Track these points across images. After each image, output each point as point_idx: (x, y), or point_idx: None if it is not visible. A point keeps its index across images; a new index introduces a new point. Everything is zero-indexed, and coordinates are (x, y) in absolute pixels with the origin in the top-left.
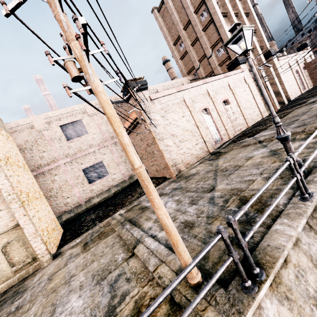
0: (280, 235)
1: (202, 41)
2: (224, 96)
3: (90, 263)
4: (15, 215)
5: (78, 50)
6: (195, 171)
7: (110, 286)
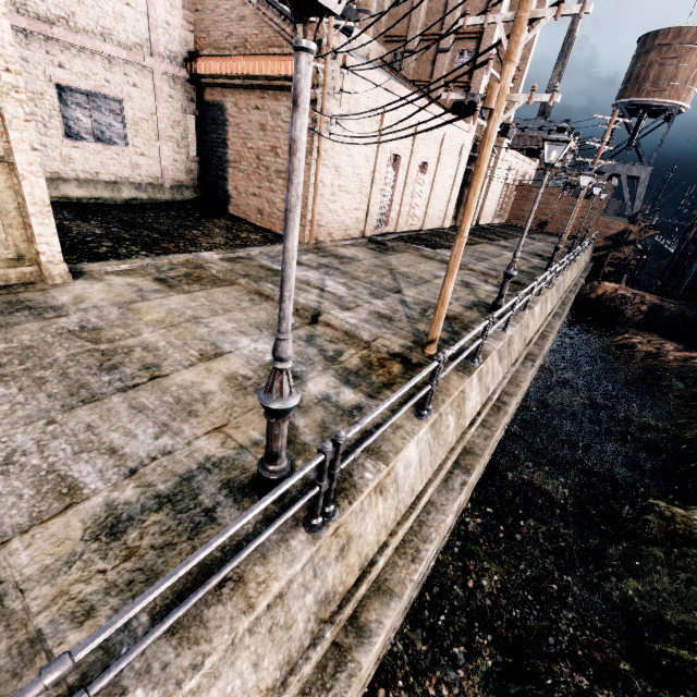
0: (488, 346)
1: (453, 2)
2: (428, 155)
3: (226, 312)
4: (9, 133)
5: (510, 80)
6: (351, 254)
7: (305, 341)
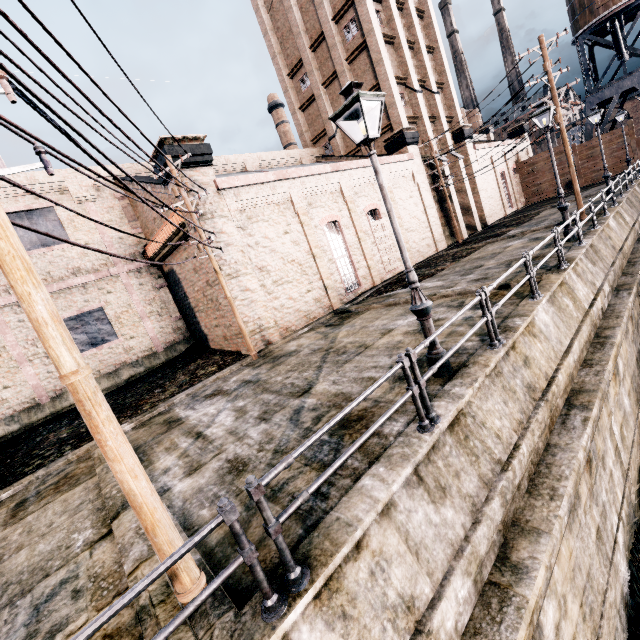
0: (362, 499)
1: (344, 82)
2: (372, 203)
3: (13, 554)
4: None
5: None
6: (296, 346)
7: (33, 609)
